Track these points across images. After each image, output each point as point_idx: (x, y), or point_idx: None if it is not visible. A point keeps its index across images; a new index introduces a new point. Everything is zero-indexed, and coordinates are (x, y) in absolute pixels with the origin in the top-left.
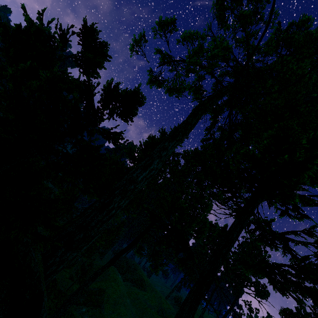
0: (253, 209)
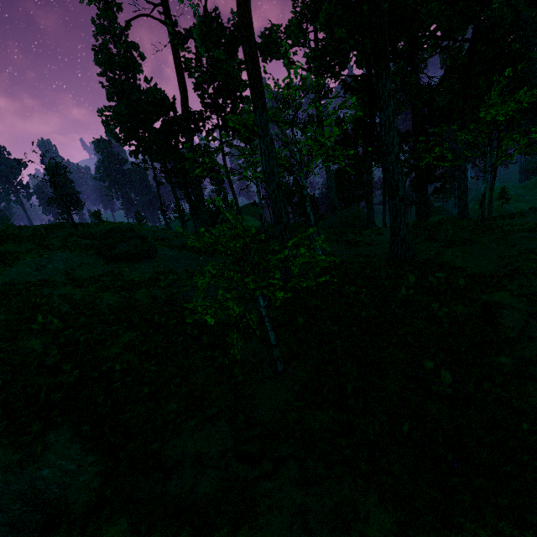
0: None
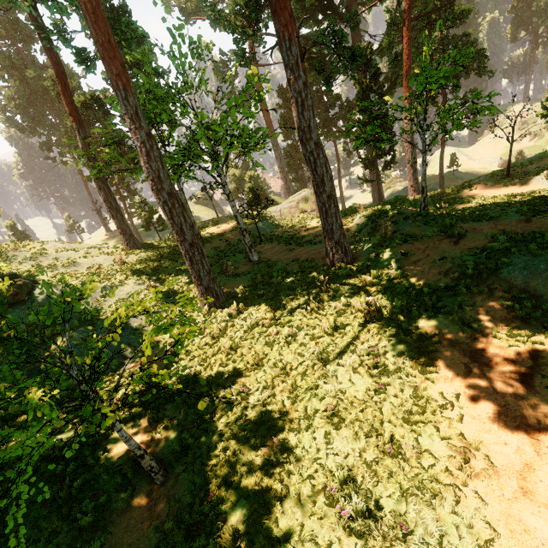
0: None
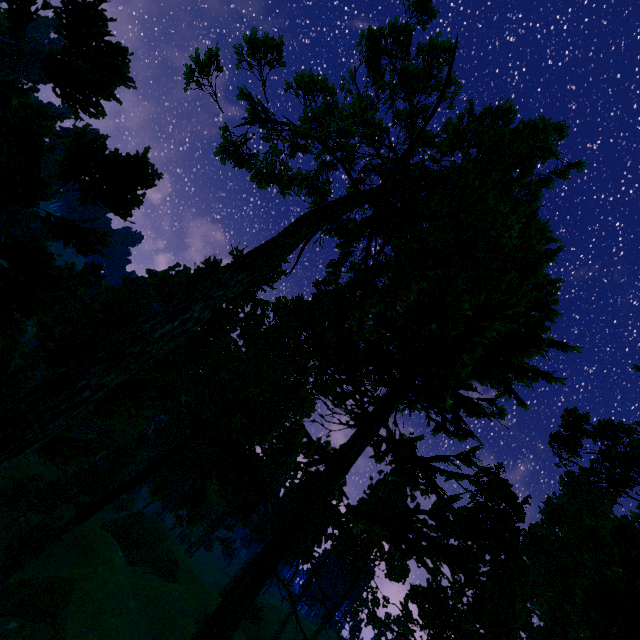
0: (386, 417)
